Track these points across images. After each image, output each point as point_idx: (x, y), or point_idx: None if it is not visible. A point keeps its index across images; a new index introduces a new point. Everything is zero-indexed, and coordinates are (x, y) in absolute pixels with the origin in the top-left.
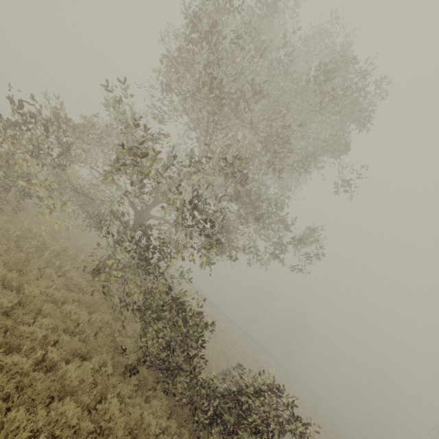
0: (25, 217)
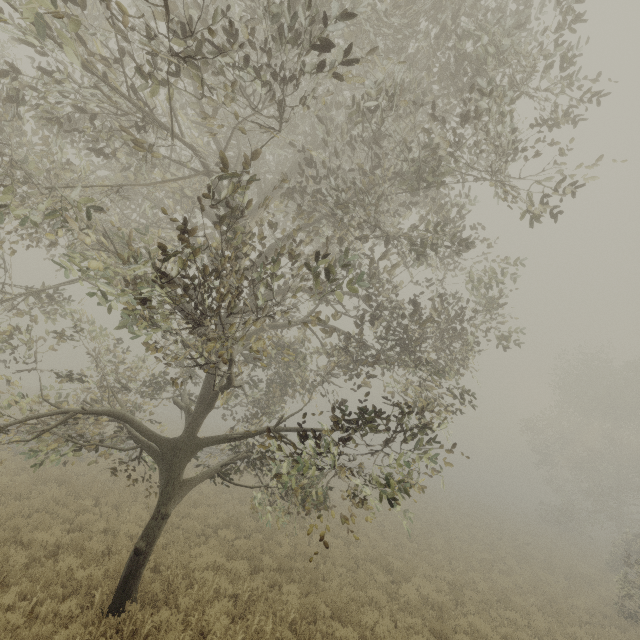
0: None
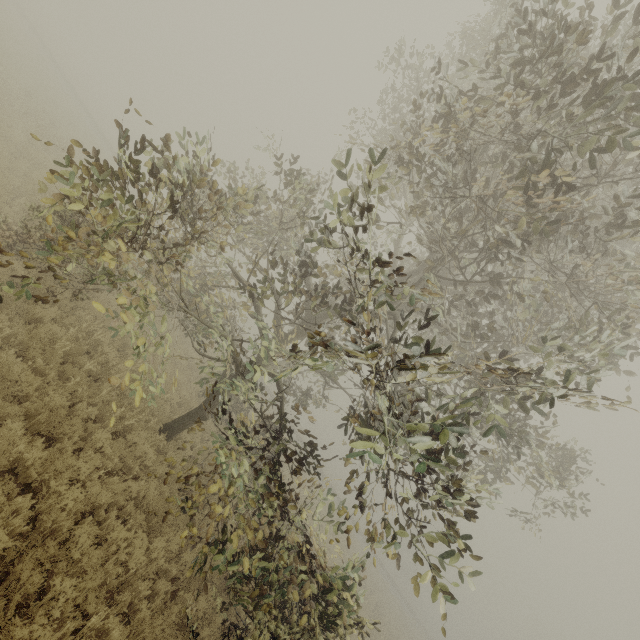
0: (87, 310)
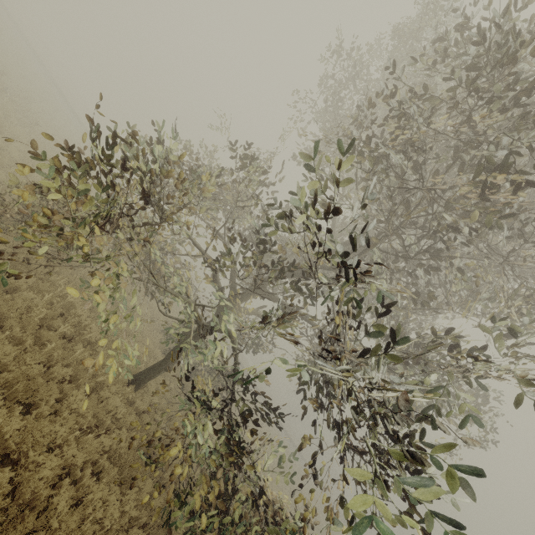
0: (60, 275)
